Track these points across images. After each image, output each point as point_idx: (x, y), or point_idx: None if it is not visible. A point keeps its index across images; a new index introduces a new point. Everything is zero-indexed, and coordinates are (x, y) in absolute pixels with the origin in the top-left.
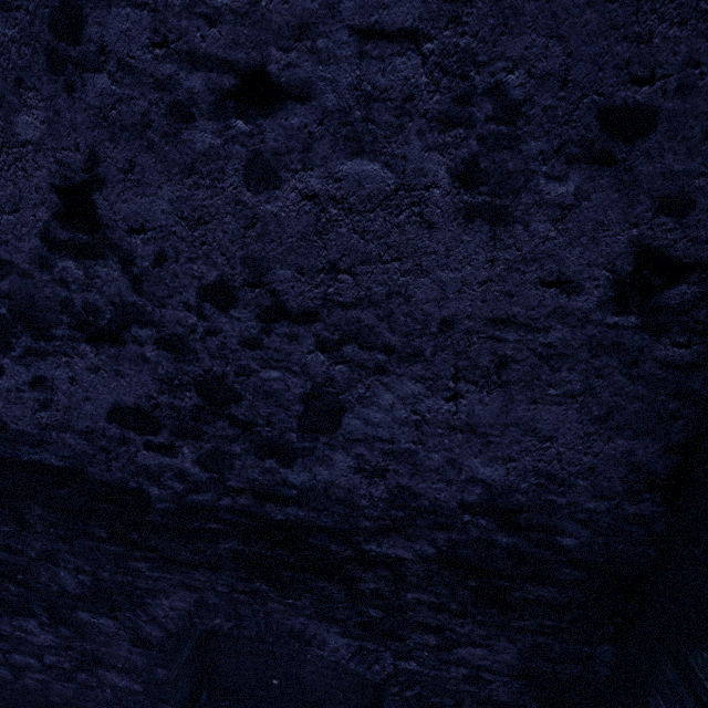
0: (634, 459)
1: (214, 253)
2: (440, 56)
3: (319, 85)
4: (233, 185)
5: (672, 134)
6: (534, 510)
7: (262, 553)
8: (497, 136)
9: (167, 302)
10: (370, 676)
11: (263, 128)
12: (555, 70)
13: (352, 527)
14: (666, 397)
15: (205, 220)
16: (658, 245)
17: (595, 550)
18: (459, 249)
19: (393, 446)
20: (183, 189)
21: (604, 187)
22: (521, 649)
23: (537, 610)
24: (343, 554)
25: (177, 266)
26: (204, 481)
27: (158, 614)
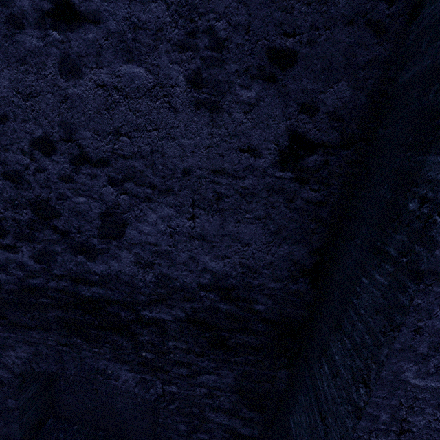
0: (293, 257)
1: (40, 117)
2: (178, 6)
3: (105, 15)
4: (52, 73)
5: (306, 67)
6: (241, 288)
7: (77, 318)
8: (212, 58)
9: (9, 148)
10: (148, 397)
11: (70, 38)
12: (243, 22)
13: (134, 300)
14: (309, 221)
15: (33, 95)
16: (301, 131)
17: (275, 312)
18: (192, 126)
19: (157, 248)
20: (18, 73)
21: (271, 95)
22: (236, 375)
23: (244, 350)
24: (129, 318)
25: (15, 124)
26: (37, 270)
27: (8, 362)
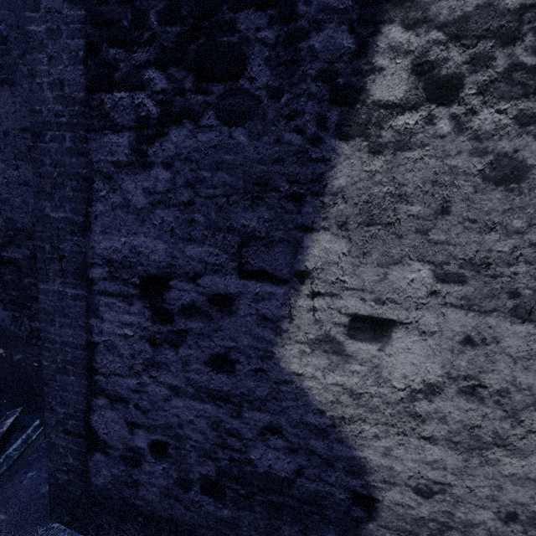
0: None
1: None
2: None
3: None
4: None
5: None
6: None
7: None
8: (3, 50)
9: None
10: (21, 334)
11: None
12: (14, 23)
13: None
14: None
15: None
16: None
17: None
18: (2, 99)
19: (1, 197)
20: None
21: None
22: None
23: None
24: None
25: None
26: None
27: None
